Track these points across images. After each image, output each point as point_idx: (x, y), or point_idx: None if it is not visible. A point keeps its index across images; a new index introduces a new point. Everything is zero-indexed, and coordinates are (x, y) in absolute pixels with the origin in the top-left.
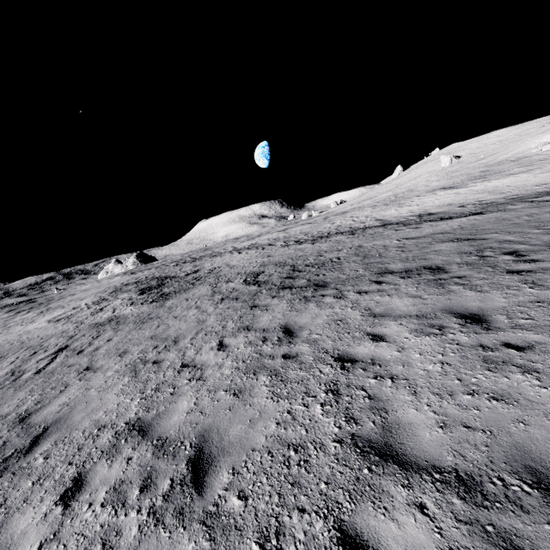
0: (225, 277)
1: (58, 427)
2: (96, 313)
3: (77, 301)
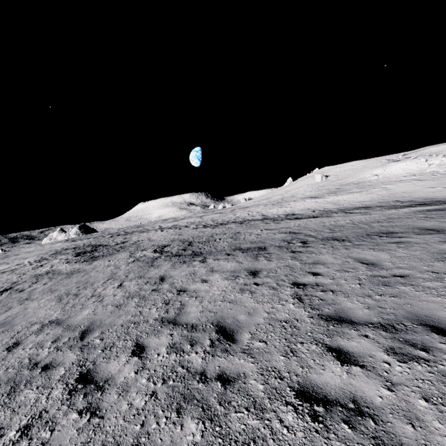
0: (143, 247)
1: (4, 325)
2: (37, 268)
3: (21, 259)
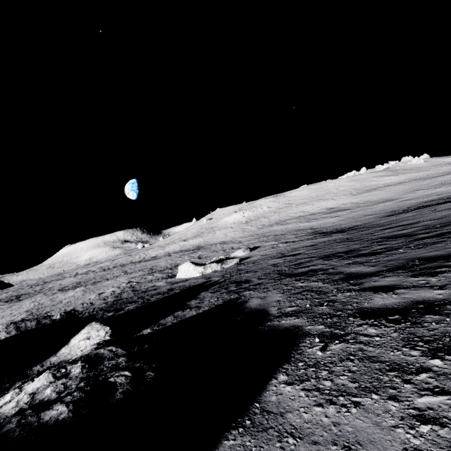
0: (53, 289)
1: None
2: None
3: None
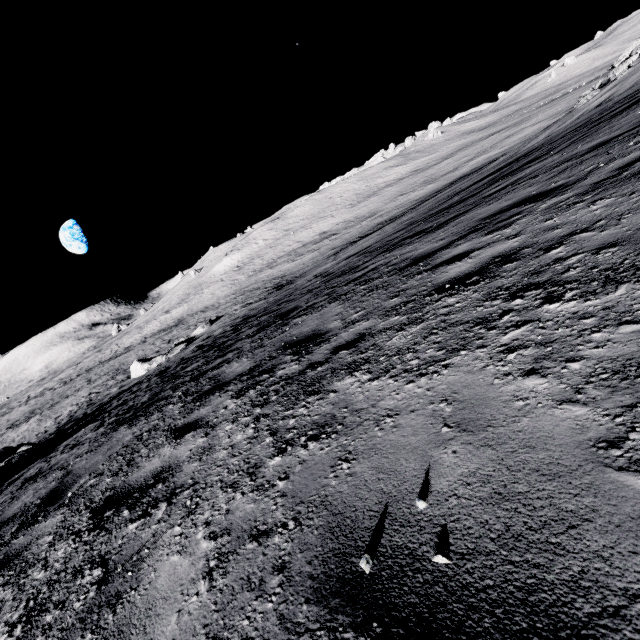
0: None
1: None
2: None
3: None
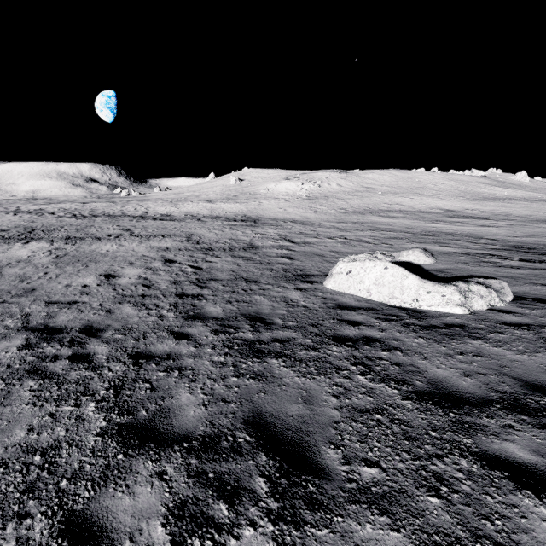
0: None
1: None
2: None
3: None
